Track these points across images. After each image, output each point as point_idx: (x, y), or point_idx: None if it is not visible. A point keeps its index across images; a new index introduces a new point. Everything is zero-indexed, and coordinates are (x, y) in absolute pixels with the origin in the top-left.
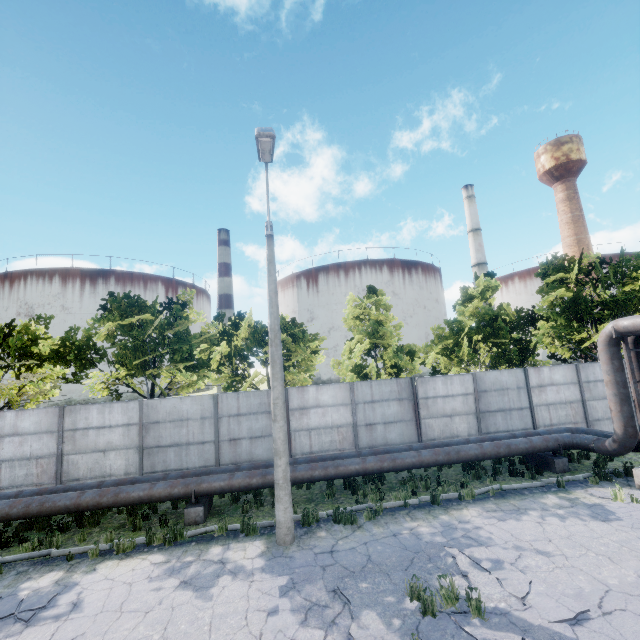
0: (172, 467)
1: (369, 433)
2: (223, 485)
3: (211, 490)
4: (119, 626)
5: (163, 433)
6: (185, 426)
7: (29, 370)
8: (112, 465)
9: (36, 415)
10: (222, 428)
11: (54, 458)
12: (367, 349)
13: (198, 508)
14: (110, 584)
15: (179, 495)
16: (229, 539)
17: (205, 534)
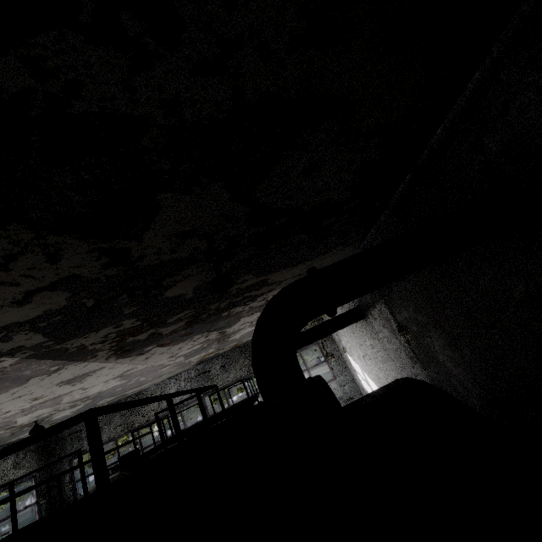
0: None
1: None
2: None
3: None
4: None
5: None
6: None
7: None
8: None
9: None
10: None
11: None
12: None
13: None
14: None
15: None
16: None
17: None
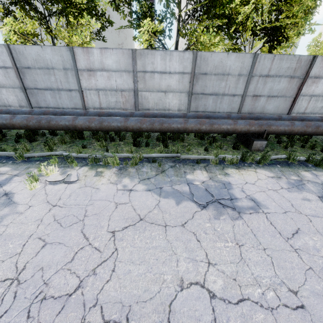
0: (209, 110)
1: None
2: (286, 129)
3: (276, 131)
4: (322, 228)
5: (208, 84)
6: (225, 80)
7: (75, 18)
8: (170, 103)
9: (115, 55)
10: (251, 85)
11: (132, 92)
12: None
13: (263, 142)
14: (258, 188)
15: (253, 132)
16: (304, 167)
17: (277, 160)
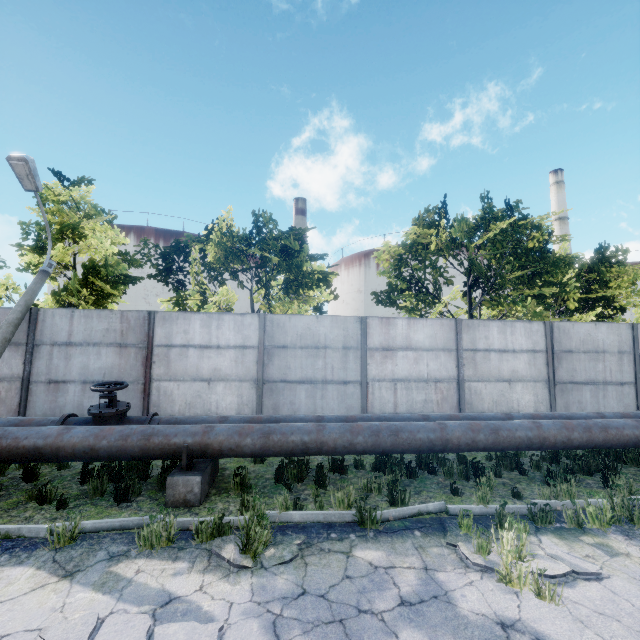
0: (588, 410)
1: None
2: None
3: None
4: None
5: (576, 366)
6: (601, 360)
7: (310, 289)
8: (519, 400)
9: (430, 327)
10: None
11: (454, 383)
12: None
13: None
14: None
15: None
16: None
17: None
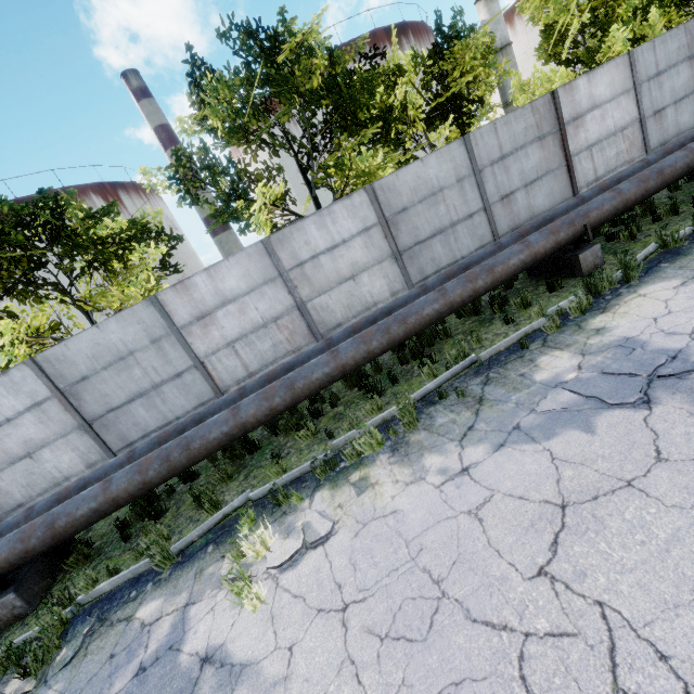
0: (444, 264)
1: (658, 125)
2: (616, 205)
3: (603, 218)
4: None
5: (417, 222)
6: (441, 201)
7: (122, 259)
8: (371, 291)
9: (236, 266)
10: (487, 186)
11: (295, 312)
12: (590, 21)
13: (594, 248)
14: (688, 313)
15: (567, 240)
16: None
17: (646, 260)
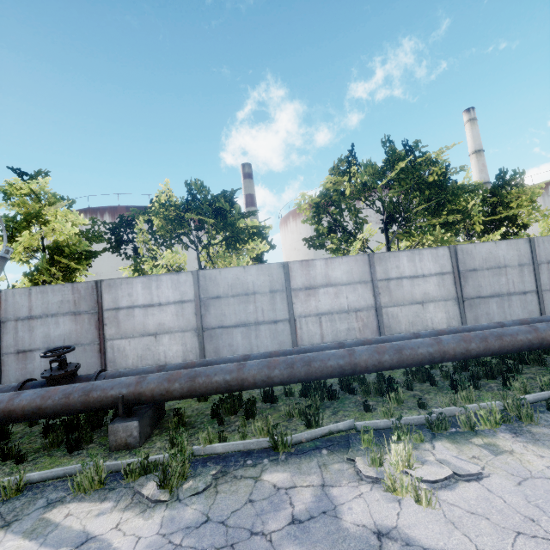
0: (496, 320)
1: None
2: None
3: None
4: None
5: (481, 282)
6: (503, 274)
7: (246, 243)
8: (432, 318)
9: (345, 264)
10: (542, 276)
11: (372, 311)
12: None
13: None
14: None
15: None
16: None
17: None
